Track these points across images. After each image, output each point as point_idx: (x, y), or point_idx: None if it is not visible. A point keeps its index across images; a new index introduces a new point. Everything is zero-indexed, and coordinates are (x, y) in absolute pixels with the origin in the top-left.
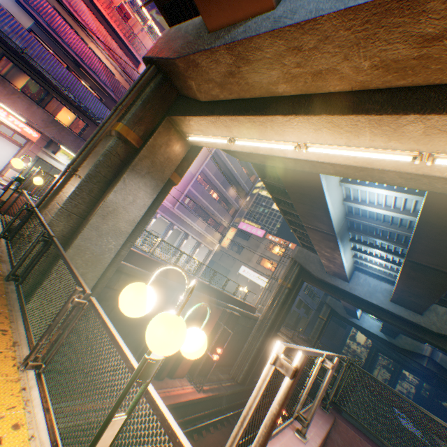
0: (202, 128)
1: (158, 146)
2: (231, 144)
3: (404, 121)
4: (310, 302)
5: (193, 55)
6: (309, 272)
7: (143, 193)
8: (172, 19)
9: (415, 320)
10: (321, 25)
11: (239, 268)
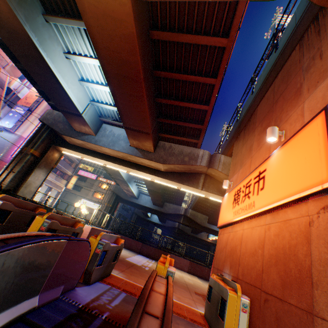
0: (70, 152)
1: (49, 156)
2: (82, 158)
3: (122, 166)
4: (126, 214)
5: (70, 137)
6: (121, 197)
7: (42, 175)
8: (54, 107)
9: (160, 210)
10: (105, 148)
11: (81, 201)
